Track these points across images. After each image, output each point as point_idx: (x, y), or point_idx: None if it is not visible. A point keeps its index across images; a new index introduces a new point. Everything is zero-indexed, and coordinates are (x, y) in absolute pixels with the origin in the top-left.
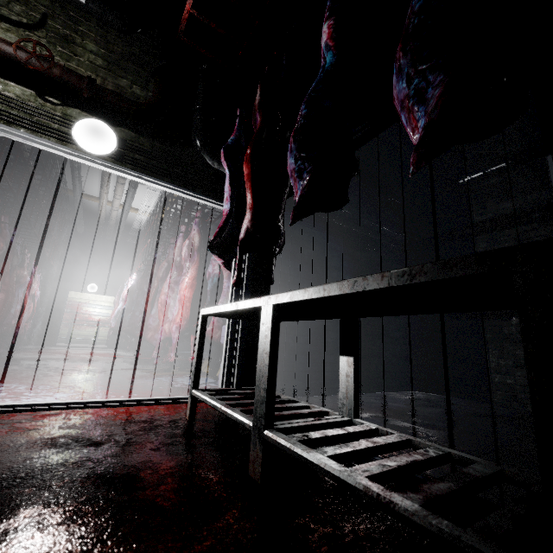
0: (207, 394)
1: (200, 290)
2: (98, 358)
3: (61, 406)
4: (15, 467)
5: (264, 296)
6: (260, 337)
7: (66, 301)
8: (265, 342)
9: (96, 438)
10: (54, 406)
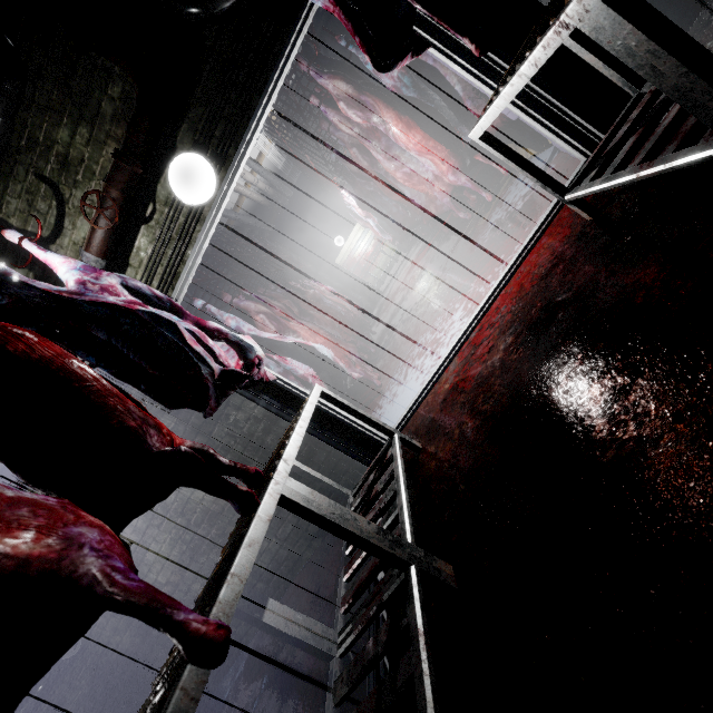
0: (590, 183)
1: (417, 118)
2: (419, 267)
3: (475, 322)
4: (527, 377)
5: (566, 12)
6: (624, 61)
7: (344, 270)
8: (645, 55)
9: (542, 315)
10: (471, 327)
